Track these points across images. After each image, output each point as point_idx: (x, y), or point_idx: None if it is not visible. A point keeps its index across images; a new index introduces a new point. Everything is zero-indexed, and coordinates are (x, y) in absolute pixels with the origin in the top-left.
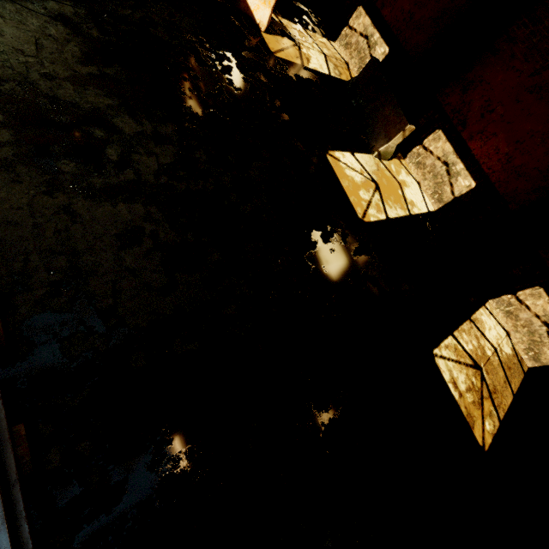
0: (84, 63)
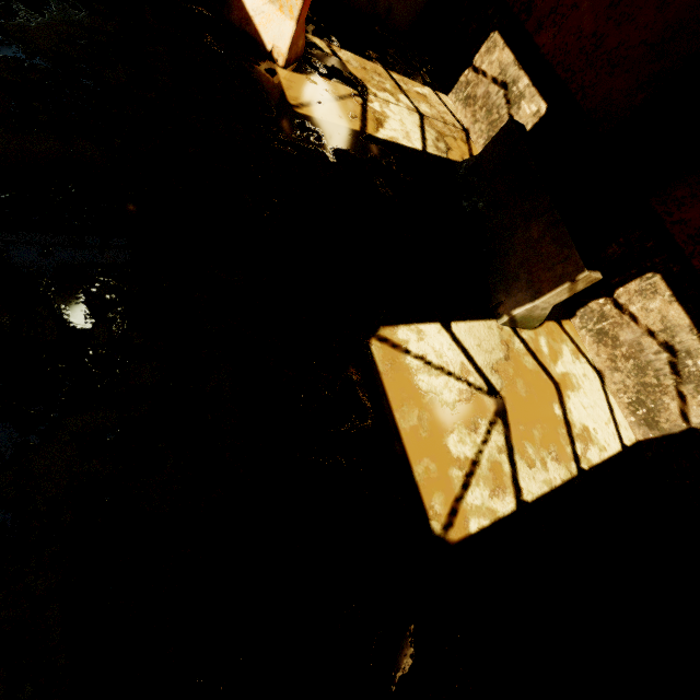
0: None
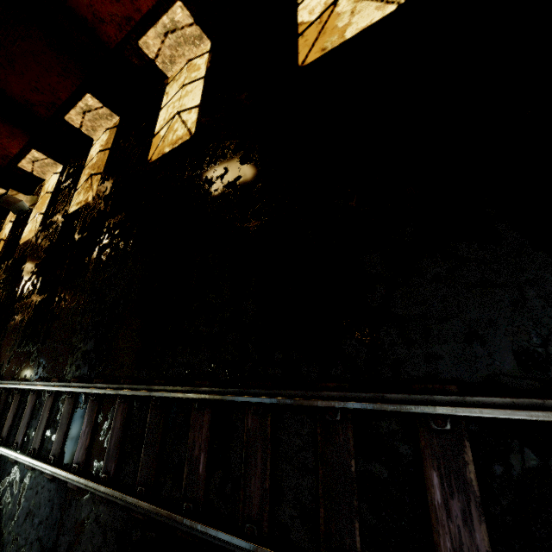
0: None
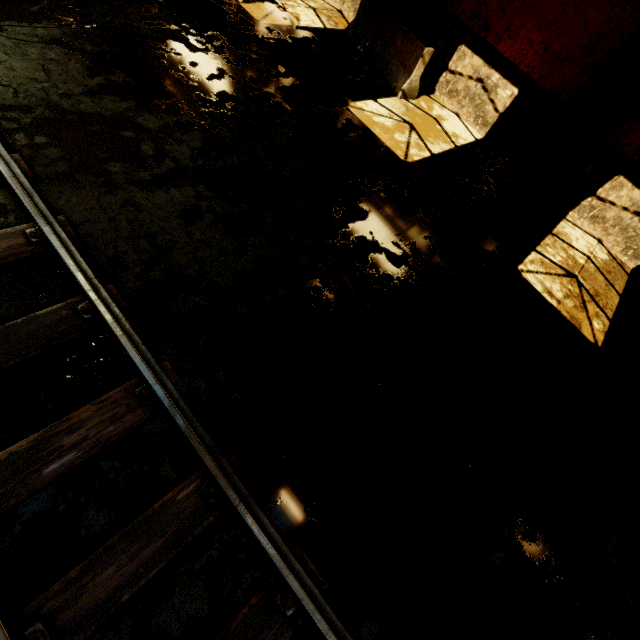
0: (90, 76)
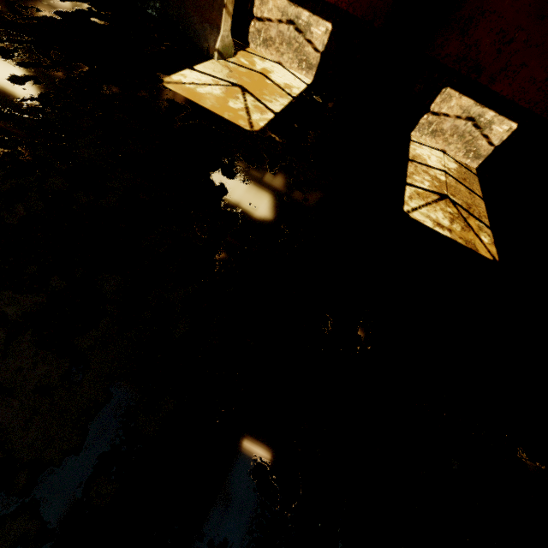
0: None
